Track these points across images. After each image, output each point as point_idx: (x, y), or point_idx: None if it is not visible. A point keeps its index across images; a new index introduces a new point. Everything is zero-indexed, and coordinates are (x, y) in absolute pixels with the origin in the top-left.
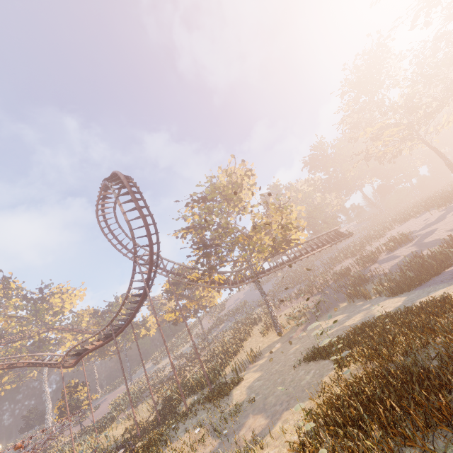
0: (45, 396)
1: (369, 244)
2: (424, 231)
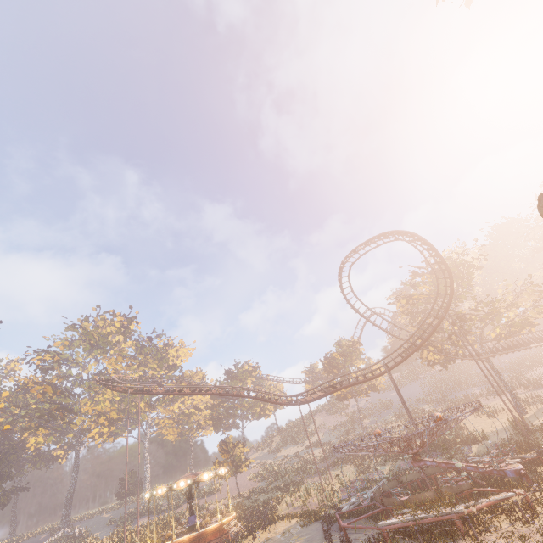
0: (145, 460)
1: None
2: None
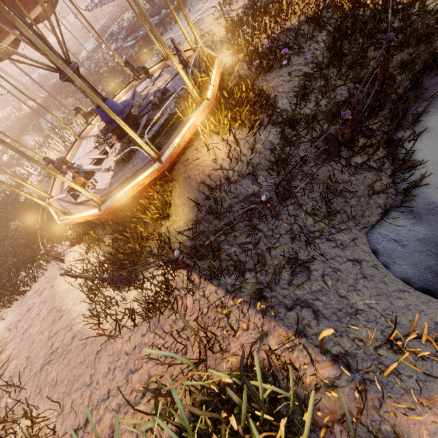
0: None
1: None
2: None
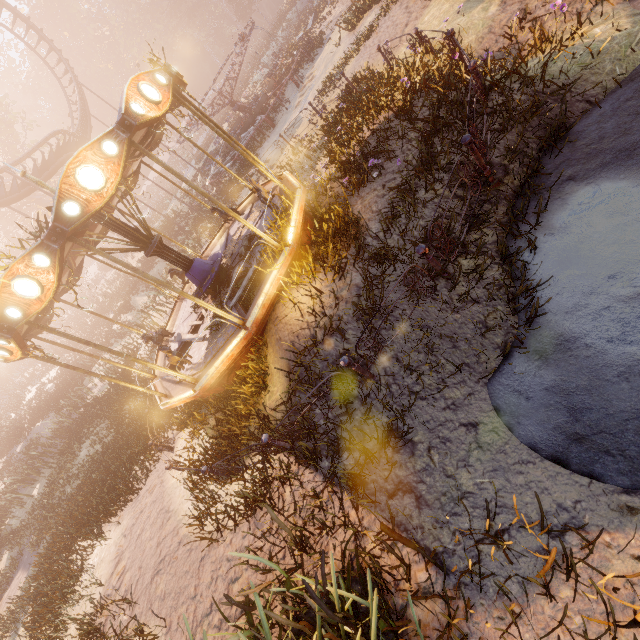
0: None
1: (84, 279)
2: None
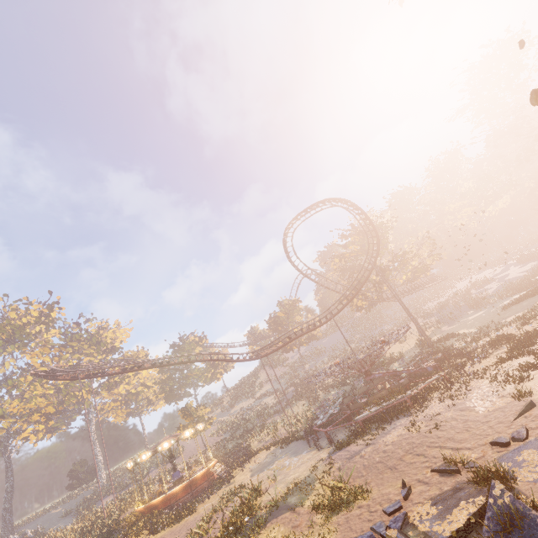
0: (95, 447)
1: (446, 291)
2: (497, 276)
